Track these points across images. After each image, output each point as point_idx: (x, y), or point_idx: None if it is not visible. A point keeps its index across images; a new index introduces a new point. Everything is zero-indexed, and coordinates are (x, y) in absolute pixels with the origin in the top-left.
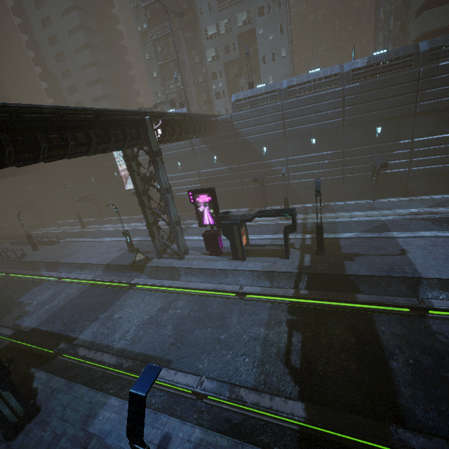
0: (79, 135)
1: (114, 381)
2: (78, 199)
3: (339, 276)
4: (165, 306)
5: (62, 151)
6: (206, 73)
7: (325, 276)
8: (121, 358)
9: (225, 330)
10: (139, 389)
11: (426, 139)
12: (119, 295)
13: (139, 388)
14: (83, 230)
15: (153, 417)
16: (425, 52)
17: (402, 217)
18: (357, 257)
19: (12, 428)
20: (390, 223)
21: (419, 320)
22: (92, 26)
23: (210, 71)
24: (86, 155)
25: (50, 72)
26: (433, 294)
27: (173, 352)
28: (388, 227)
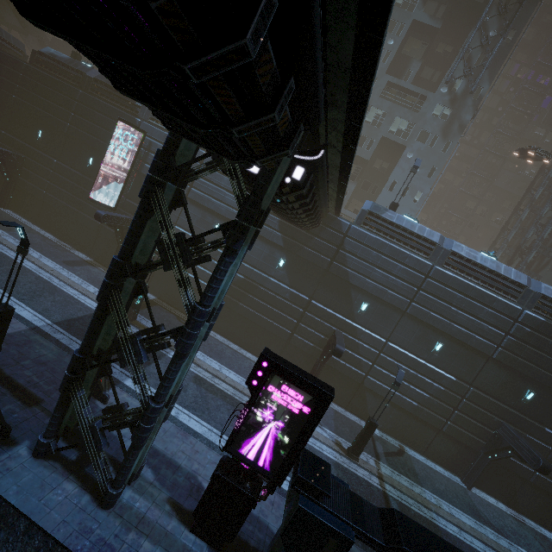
0: None
1: None
2: None
3: None
4: None
5: None
6: None
7: None
8: None
9: None
10: None
11: None
12: None
13: None
14: None
15: None
16: None
17: None
18: None
19: None
20: None
21: None
22: None
23: None
24: None
25: None
26: None
27: None
28: None
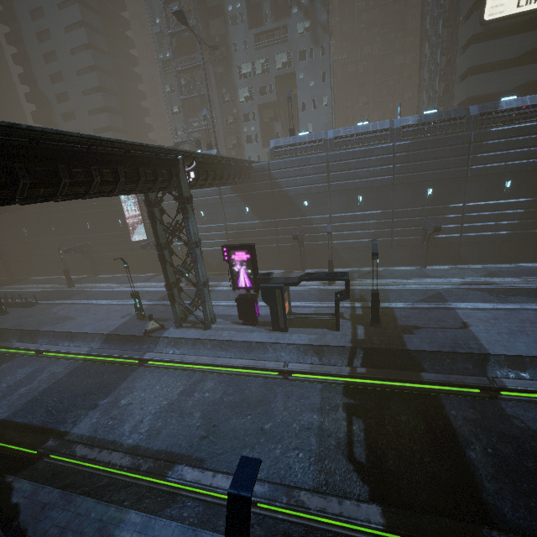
0: (105, 172)
1: (128, 489)
2: (67, 250)
3: (400, 351)
4: (189, 389)
5: (84, 188)
6: (237, 113)
7: (383, 351)
8: (138, 457)
9: (270, 418)
10: (240, 488)
11: (477, 204)
12: (125, 374)
13: (239, 486)
14: (71, 289)
15: (191, 535)
16: (476, 117)
17: (457, 286)
18: (416, 330)
19: None
20: (446, 293)
21: (491, 403)
22: (101, 47)
23: (241, 112)
24: (109, 196)
25: (42, 93)
26: (502, 372)
27: (205, 448)
28: (444, 297)
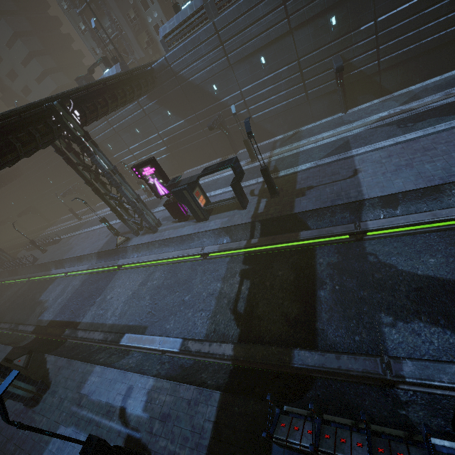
0: None
1: (106, 351)
2: (63, 195)
3: (288, 216)
4: (145, 280)
5: None
6: (135, 4)
7: (275, 219)
8: (107, 333)
9: (189, 292)
10: None
11: (392, 14)
12: (111, 277)
13: None
14: (80, 222)
15: (122, 375)
16: None
17: (368, 127)
18: (308, 191)
19: (31, 400)
20: (353, 139)
21: (357, 245)
22: None
23: None
24: None
25: None
26: (375, 214)
27: (149, 319)
28: (349, 145)
